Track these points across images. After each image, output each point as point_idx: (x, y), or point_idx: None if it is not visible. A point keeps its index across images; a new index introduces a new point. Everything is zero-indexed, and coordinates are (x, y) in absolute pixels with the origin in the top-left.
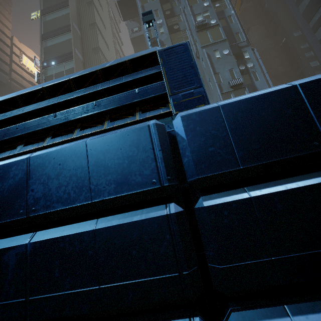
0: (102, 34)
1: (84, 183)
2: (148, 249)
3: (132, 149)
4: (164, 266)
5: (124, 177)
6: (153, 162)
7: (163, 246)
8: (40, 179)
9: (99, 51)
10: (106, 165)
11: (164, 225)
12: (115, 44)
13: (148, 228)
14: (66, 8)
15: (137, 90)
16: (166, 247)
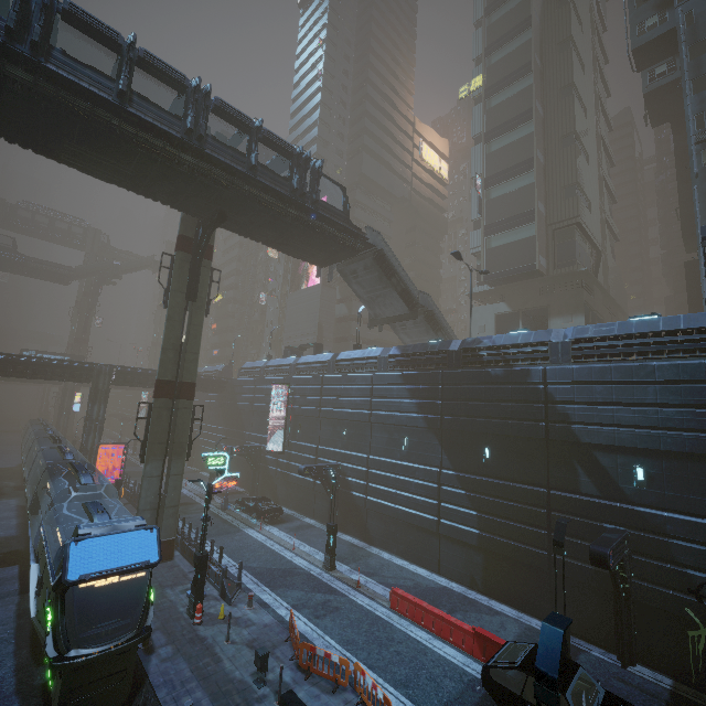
0: (578, 96)
1: (677, 375)
2: (699, 393)
3: (697, 368)
4: (703, 397)
5: (693, 375)
6: (704, 373)
7: (704, 393)
8: (660, 371)
9: (573, 140)
10: (686, 371)
11: (705, 389)
12: (595, 87)
13: (700, 389)
14: (526, 77)
15: (699, 343)
16: (705, 394)
